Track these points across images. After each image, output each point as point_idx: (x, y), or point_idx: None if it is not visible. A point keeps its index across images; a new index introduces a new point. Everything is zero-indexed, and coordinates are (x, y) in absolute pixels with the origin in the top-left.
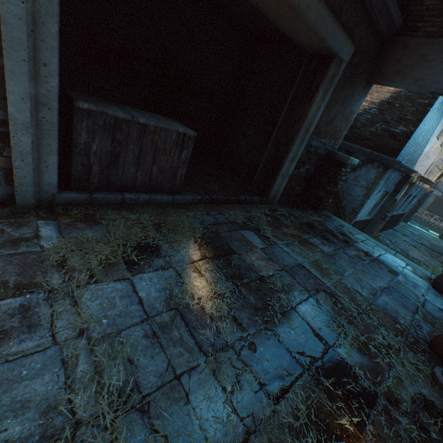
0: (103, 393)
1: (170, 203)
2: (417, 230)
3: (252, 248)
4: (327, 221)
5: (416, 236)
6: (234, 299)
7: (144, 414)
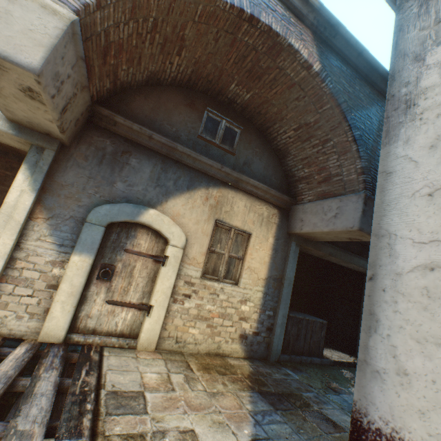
0: None
1: (319, 364)
2: None
3: None
4: None
5: None
6: None
7: None
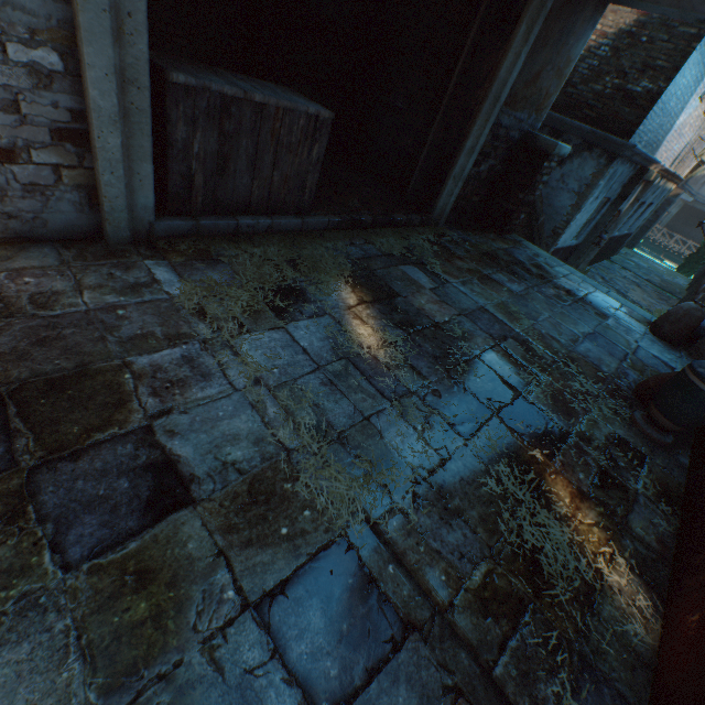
0: (302, 430)
1: (299, 231)
2: (646, 261)
3: (420, 289)
4: (516, 249)
5: (642, 269)
6: (408, 348)
7: (344, 445)
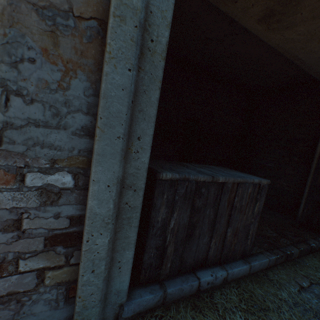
0: None
1: (246, 274)
2: None
3: None
4: None
5: None
6: None
7: None
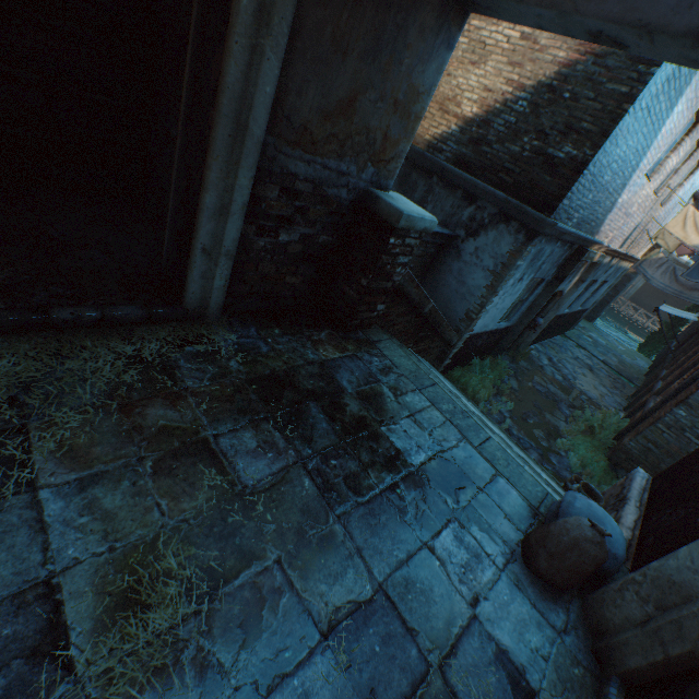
0: None
1: None
2: (606, 336)
3: None
4: (355, 358)
5: (600, 347)
6: None
7: None
